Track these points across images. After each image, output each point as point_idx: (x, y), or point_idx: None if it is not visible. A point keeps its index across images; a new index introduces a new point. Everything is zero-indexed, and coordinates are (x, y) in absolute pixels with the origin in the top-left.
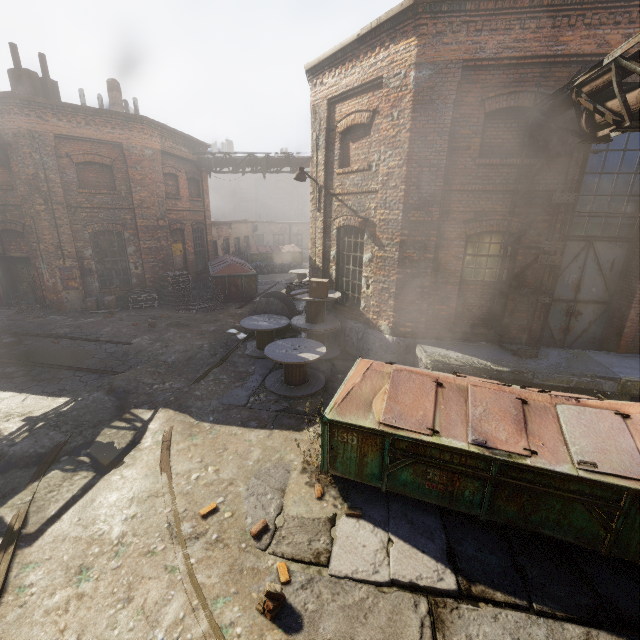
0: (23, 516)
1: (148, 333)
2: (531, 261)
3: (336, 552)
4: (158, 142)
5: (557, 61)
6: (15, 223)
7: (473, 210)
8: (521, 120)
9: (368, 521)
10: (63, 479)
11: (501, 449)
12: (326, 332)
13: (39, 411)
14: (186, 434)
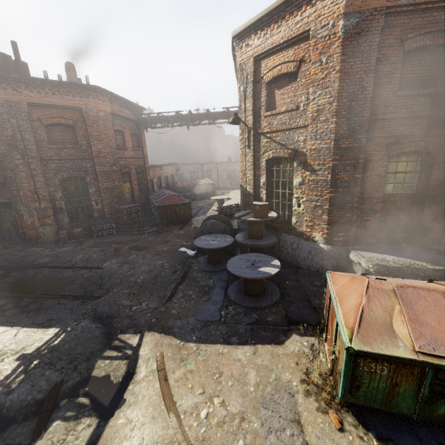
0: None
1: (115, 257)
2: None
3: None
4: (108, 106)
5: None
6: None
7: (394, 135)
8: (433, 56)
9: None
10: (66, 431)
11: None
12: (269, 246)
13: (32, 346)
14: (177, 359)
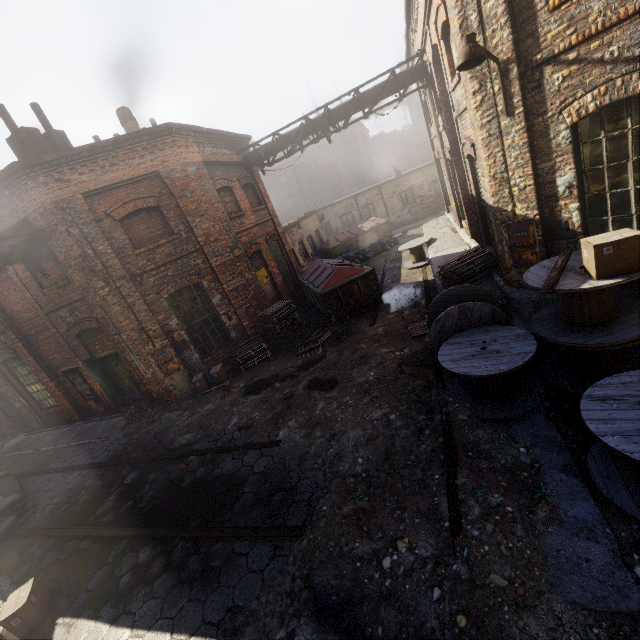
0: None
1: (291, 414)
2: None
3: None
4: (196, 152)
5: None
6: (88, 320)
7: None
8: None
9: None
10: None
11: None
12: None
13: None
14: None
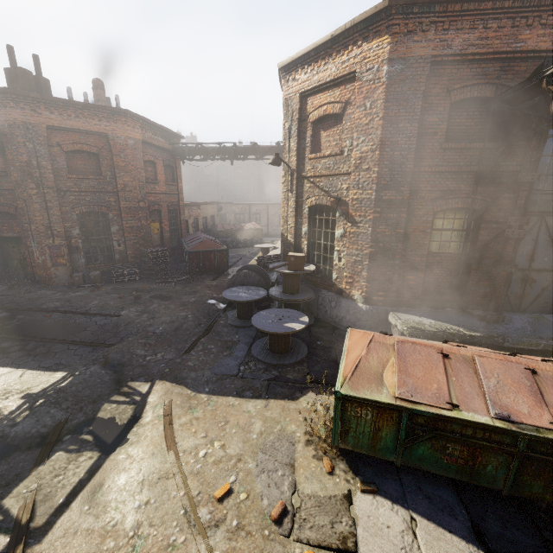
0: (30, 507)
1: (134, 305)
2: (497, 234)
3: (361, 535)
4: (139, 133)
5: (516, 56)
6: (8, 206)
7: (439, 189)
8: (482, 109)
9: (385, 497)
10: (68, 461)
11: (527, 423)
12: (303, 302)
13: (38, 387)
14: (186, 407)
